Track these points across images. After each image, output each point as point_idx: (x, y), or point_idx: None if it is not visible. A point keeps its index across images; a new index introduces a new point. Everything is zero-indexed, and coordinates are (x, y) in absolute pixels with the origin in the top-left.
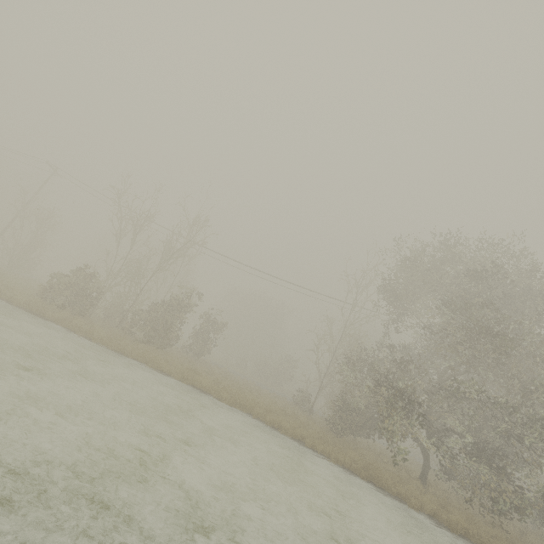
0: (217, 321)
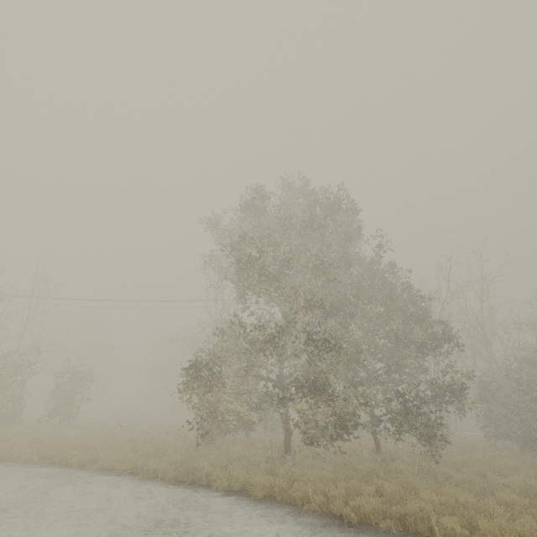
0: (76, 372)
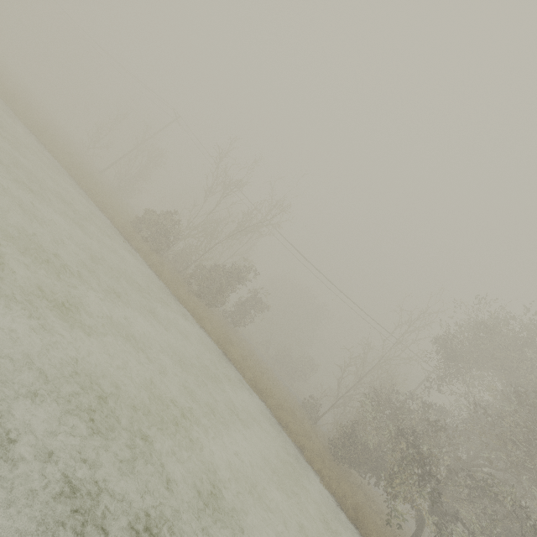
0: (262, 301)
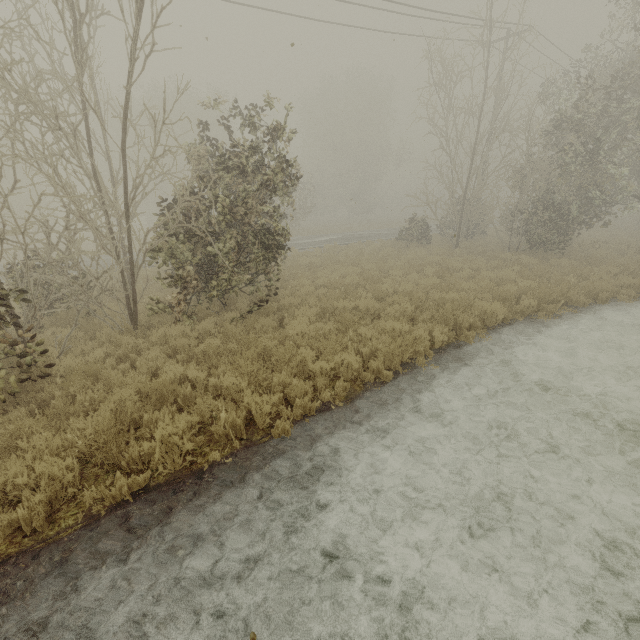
0: None
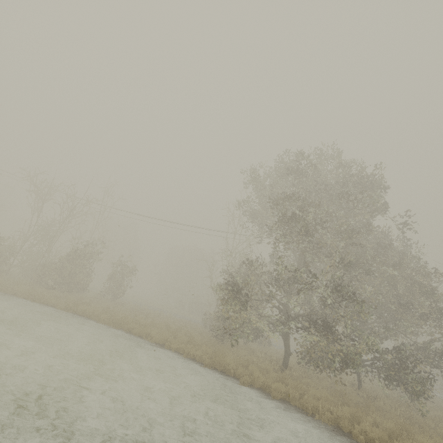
0: (126, 266)
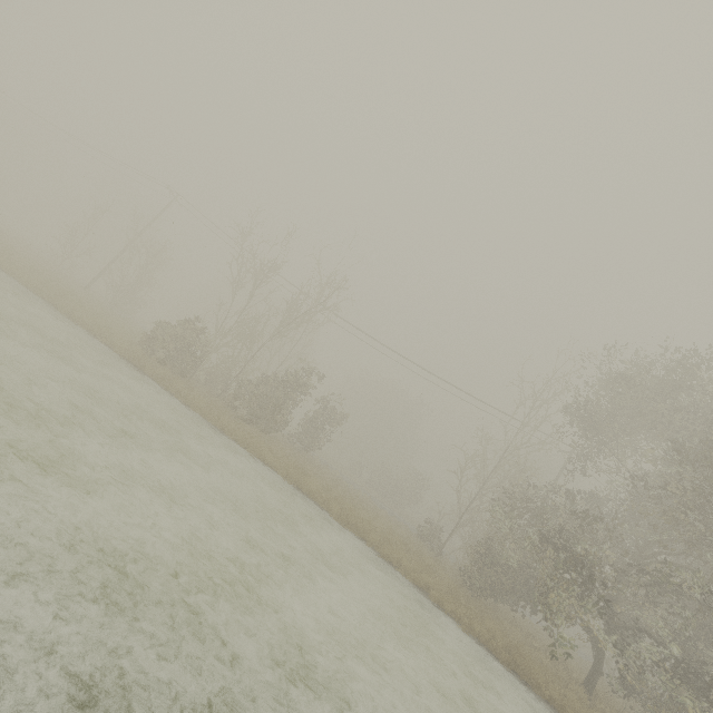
0: (336, 411)
